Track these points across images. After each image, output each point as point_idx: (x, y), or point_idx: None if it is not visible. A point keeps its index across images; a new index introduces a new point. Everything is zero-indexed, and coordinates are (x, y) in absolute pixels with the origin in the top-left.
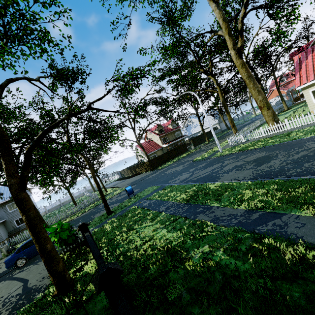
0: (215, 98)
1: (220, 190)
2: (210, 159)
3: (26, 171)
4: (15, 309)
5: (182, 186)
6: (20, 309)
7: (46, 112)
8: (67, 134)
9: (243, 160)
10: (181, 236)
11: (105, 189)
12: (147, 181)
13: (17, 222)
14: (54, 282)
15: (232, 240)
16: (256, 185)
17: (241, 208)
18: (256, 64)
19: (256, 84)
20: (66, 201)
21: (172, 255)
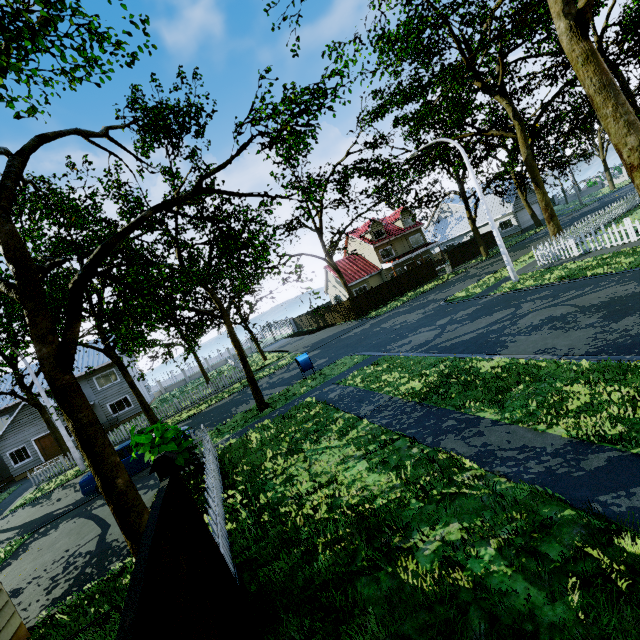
0: (508, 151)
1: (505, 377)
2: (486, 298)
3: (71, 329)
4: (78, 583)
5: (416, 359)
6: (85, 585)
7: (128, 203)
8: (177, 247)
9: (572, 304)
10: (398, 485)
11: (262, 355)
12: (345, 344)
13: (113, 408)
14: (134, 552)
15: (525, 521)
16: (603, 372)
17: (556, 433)
18: (627, 52)
19: (624, 106)
20: (196, 373)
21: (369, 533)
